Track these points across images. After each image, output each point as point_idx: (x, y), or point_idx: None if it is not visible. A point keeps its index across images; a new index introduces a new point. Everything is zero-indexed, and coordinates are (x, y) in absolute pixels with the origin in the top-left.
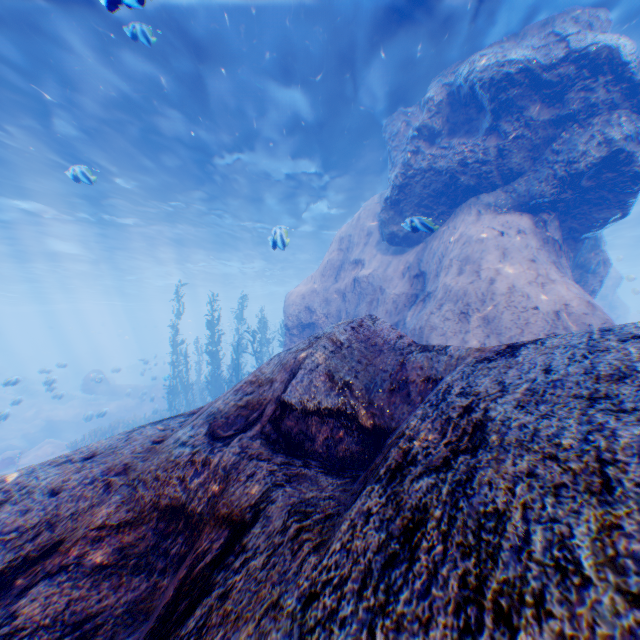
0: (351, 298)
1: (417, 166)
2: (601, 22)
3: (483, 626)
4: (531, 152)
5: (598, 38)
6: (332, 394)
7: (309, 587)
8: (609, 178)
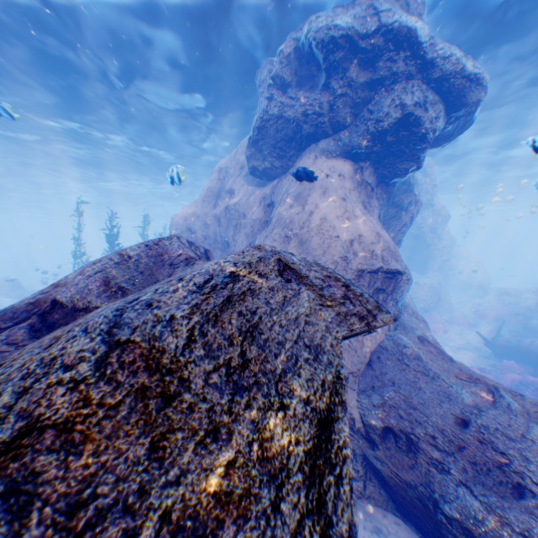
0: (223, 222)
1: (271, 111)
2: (416, 2)
3: None
4: (353, 109)
5: (401, 17)
6: (104, 296)
7: None
8: (406, 137)
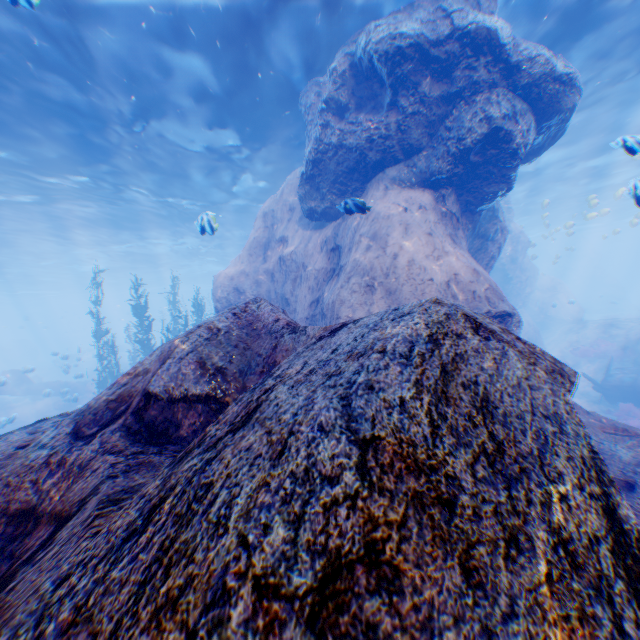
0: (277, 276)
1: (328, 141)
2: None
3: (156, 578)
4: (428, 128)
5: (478, 17)
6: (202, 381)
7: (68, 569)
8: (494, 155)
